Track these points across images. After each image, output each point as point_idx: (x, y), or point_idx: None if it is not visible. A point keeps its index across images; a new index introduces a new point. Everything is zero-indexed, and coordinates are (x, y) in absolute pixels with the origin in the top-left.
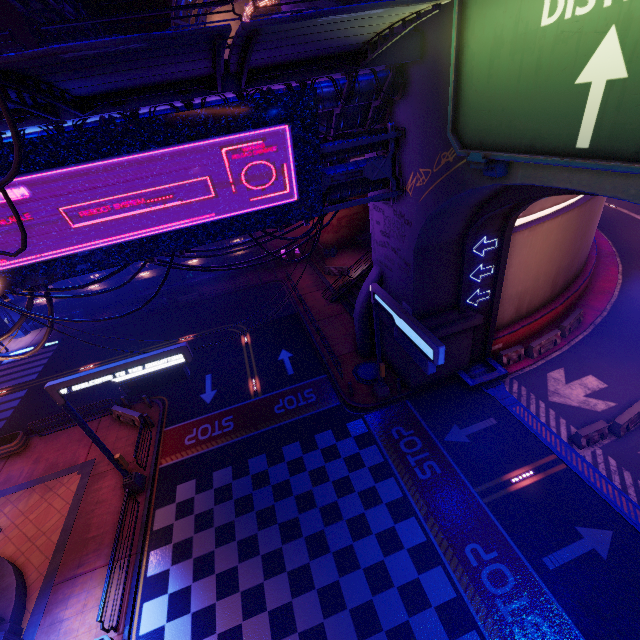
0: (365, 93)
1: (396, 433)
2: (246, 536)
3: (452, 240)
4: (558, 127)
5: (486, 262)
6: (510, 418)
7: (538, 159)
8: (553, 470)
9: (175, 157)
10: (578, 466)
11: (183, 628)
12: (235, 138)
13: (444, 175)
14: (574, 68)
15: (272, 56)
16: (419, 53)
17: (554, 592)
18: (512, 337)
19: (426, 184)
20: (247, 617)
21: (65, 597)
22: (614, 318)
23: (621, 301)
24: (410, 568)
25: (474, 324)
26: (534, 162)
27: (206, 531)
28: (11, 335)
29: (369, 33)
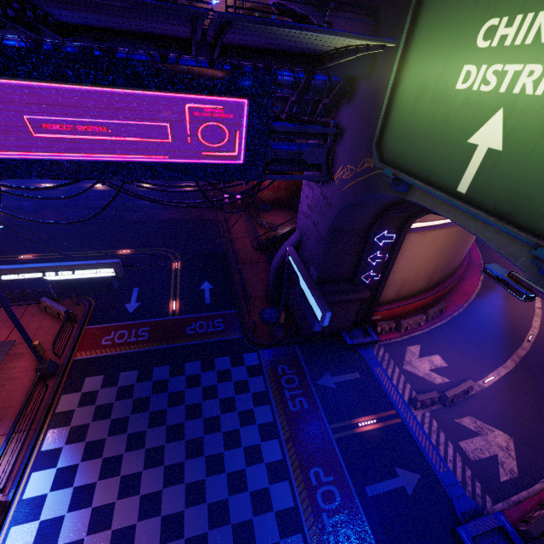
0: (318, 90)
1: (281, 370)
2: (136, 431)
3: (361, 227)
4: (449, 170)
5: (383, 251)
6: (371, 376)
7: (430, 190)
8: (391, 422)
9: (142, 100)
10: (410, 422)
11: (63, 498)
12: (199, 98)
13: (364, 176)
14: (470, 130)
15: (245, 39)
16: (368, 72)
17: (367, 513)
18: (389, 313)
19: (349, 179)
20: (121, 497)
21: None
22: (467, 315)
23: (475, 303)
24: (264, 478)
25: (362, 297)
26: (427, 191)
27: (103, 421)
28: None
29: (329, 46)
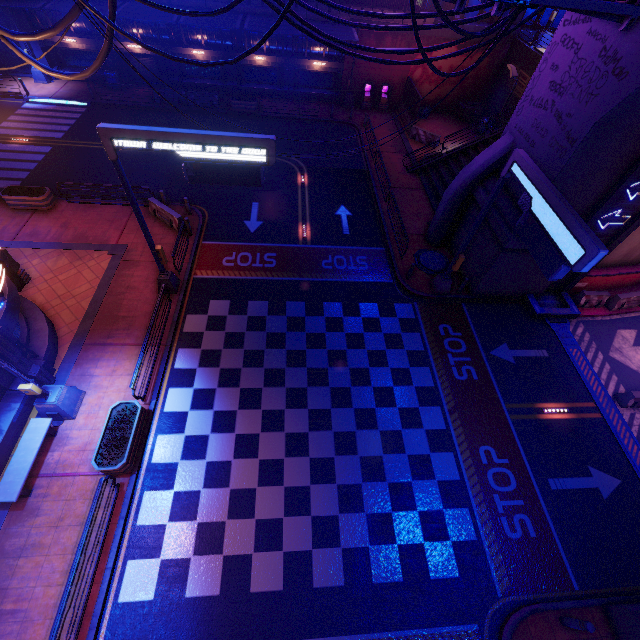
0: None
1: (443, 330)
2: (274, 367)
3: None
4: None
5: None
6: (563, 357)
7: None
8: (587, 415)
9: None
10: (613, 420)
11: (205, 419)
12: None
13: None
14: None
15: None
16: None
17: (548, 506)
18: (602, 281)
19: None
20: (265, 431)
21: (95, 358)
22: None
23: None
24: (424, 445)
25: None
26: None
27: (235, 350)
28: (31, 76)
29: None
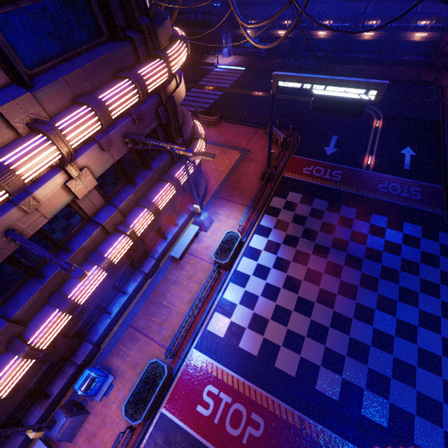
0: None
1: None
2: (322, 244)
3: None
4: None
5: None
6: None
7: None
8: None
9: None
10: None
11: (270, 258)
12: None
13: None
14: None
15: None
16: None
17: None
18: None
19: None
20: (306, 280)
21: (221, 205)
22: None
23: None
24: (437, 347)
25: None
26: None
27: (298, 225)
28: (221, 54)
29: None
